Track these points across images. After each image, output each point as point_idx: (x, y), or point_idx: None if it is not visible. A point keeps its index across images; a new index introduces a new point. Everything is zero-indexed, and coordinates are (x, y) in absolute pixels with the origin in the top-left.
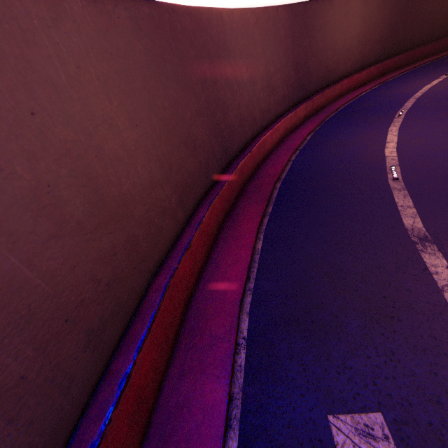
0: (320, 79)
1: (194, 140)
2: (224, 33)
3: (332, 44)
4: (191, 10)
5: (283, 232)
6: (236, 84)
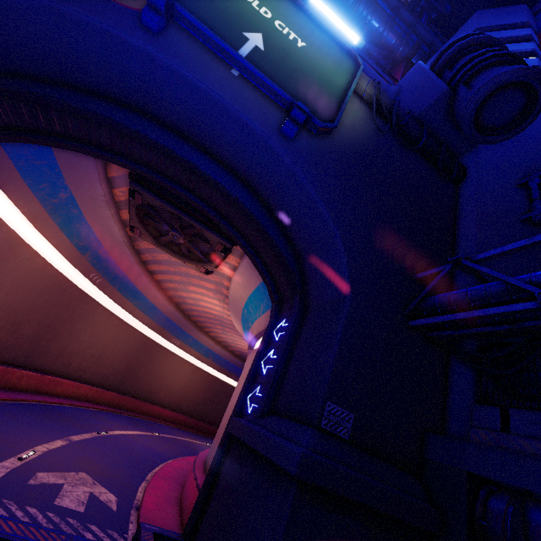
0: (141, 390)
1: (20, 329)
2: (93, 312)
3: (162, 377)
4: (83, 292)
5: (4, 407)
6: (77, 335)
